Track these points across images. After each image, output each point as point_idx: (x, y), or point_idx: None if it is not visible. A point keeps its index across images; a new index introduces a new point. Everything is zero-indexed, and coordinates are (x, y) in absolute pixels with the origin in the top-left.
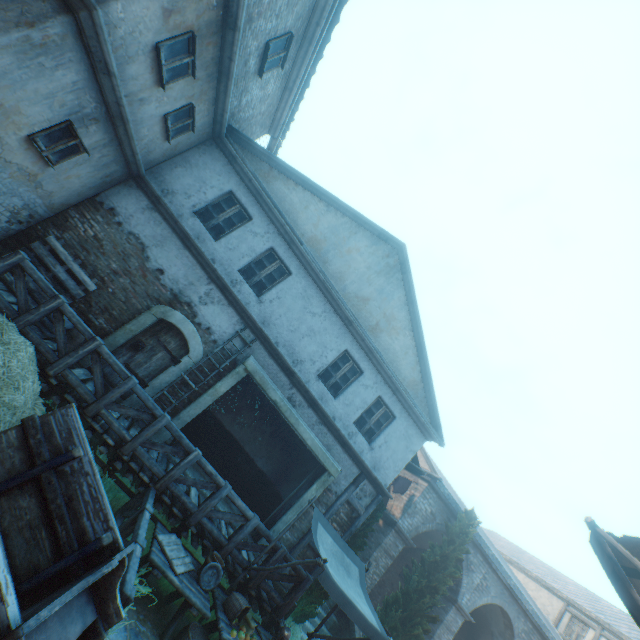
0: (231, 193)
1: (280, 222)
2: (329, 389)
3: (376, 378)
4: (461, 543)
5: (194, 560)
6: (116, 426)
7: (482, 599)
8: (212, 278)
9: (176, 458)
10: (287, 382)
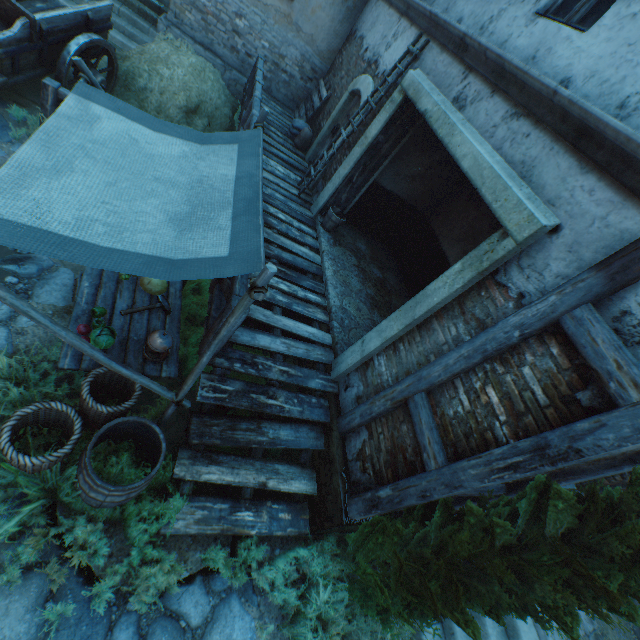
0: None
1: None
2: (574, 25)
3: None
4: None
5: None
6: None
7: None
8: (401, 12)
9: (324, 231)
10: (459, 73)
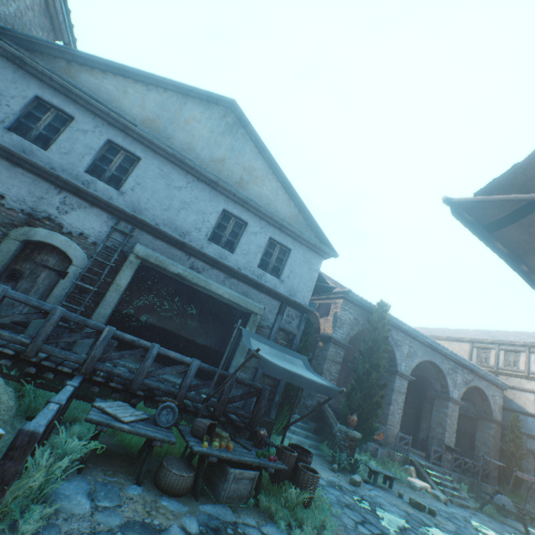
0: (39, 99)
1: (104, 112)
2: (224, 248)
3: (261, 224)
4: (383, 327)
5: (150, 414)
6: (6, 336)
7: (414, 362)
8: (60, 186)
9: None
10: (183, 255)
